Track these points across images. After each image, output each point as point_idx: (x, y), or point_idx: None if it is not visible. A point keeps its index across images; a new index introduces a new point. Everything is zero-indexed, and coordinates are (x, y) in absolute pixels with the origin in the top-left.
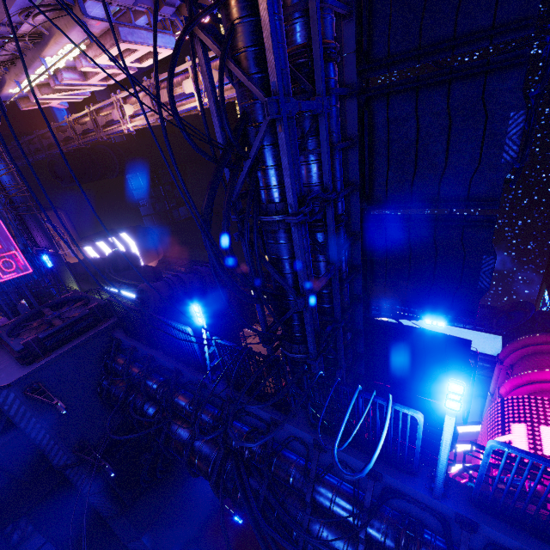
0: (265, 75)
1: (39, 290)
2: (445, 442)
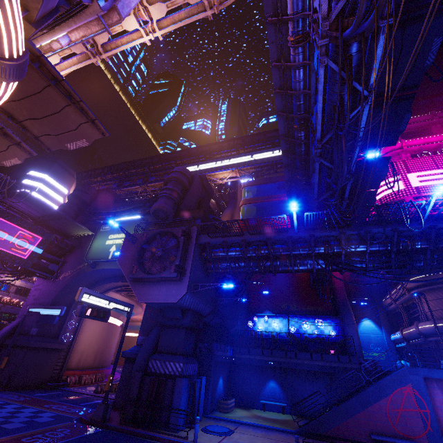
0: (360, 76)
1: (50, 249)
2: (430, 206)
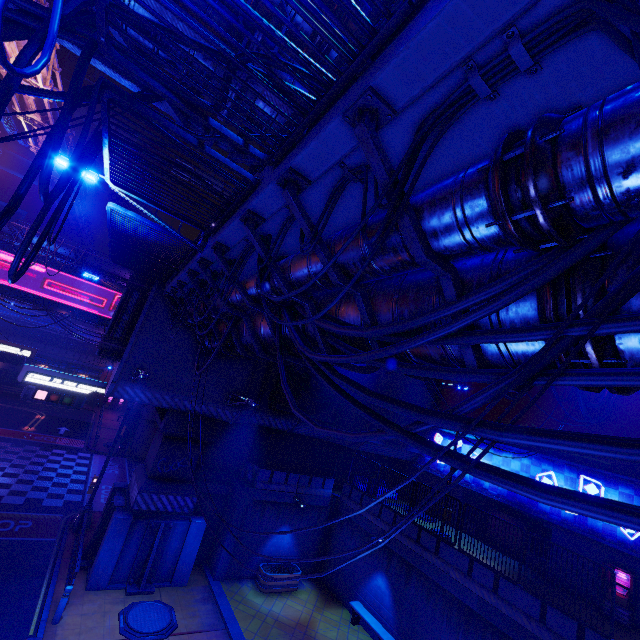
0: None
1: None
2: None
